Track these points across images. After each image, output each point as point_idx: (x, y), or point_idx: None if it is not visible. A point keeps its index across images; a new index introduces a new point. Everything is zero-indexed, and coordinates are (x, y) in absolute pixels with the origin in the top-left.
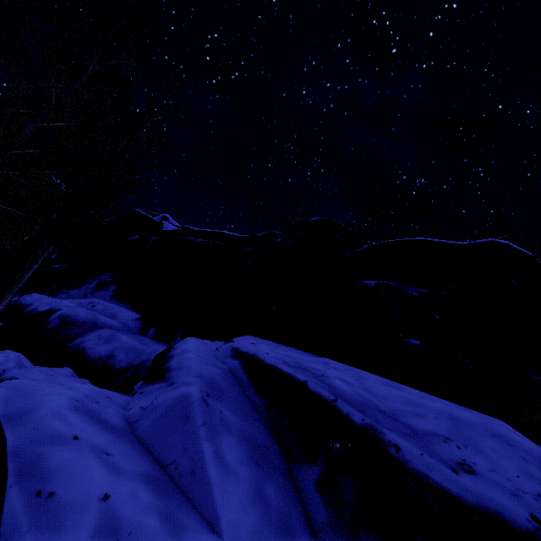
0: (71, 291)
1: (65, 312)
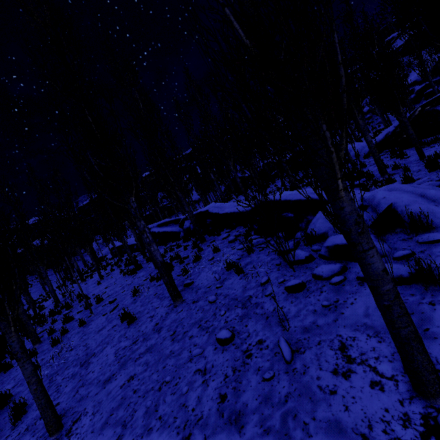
0: None
1: None
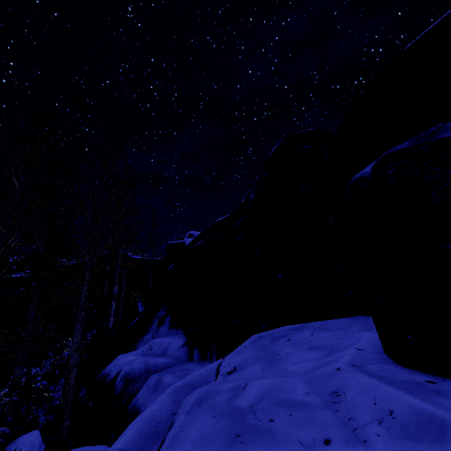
0: (144, 337)
1: (124, 371)
